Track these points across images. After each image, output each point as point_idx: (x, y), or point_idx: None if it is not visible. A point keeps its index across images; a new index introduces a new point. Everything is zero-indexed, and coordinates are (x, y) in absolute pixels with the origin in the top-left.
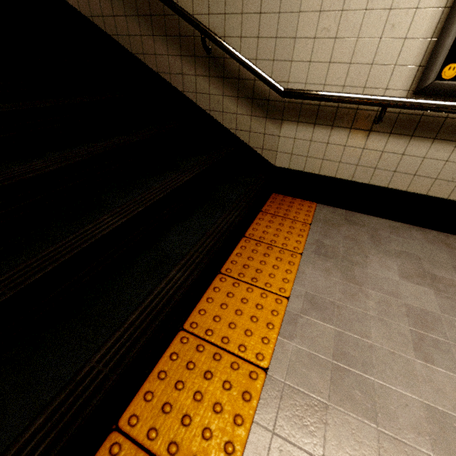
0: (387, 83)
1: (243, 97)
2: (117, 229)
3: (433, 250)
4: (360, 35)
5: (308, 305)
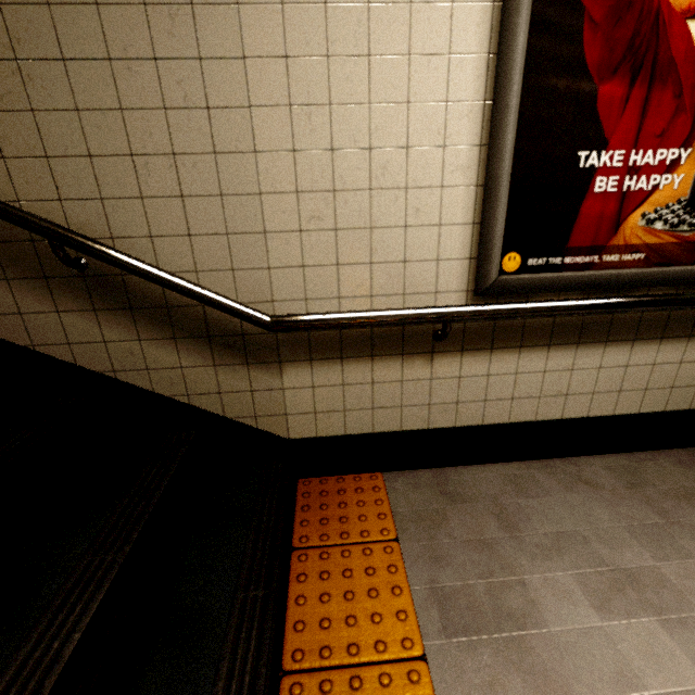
0: (435, 284)
1: (187, 336)
2: None
3: (584, 505)
4: (374, 223)
5: None
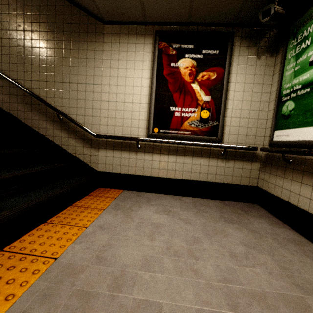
0: (138, 133)
1: (79, 138)
2: None
3: (174, 202)
4: (124, 117)
5: (98, 228)
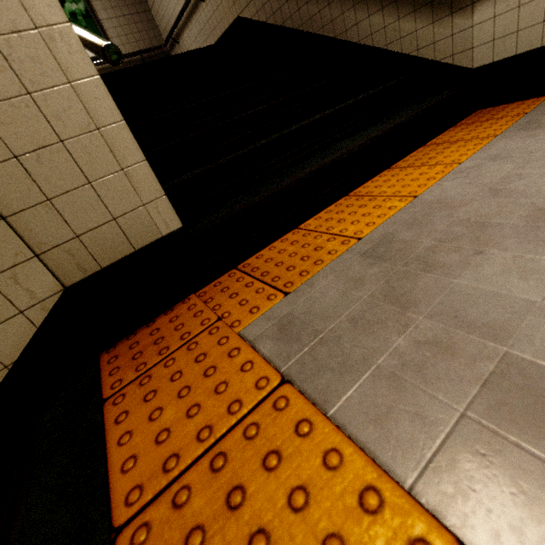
0: None
1: (420, 7)
2: (297, 129)
3: None
4: None
5: (486, 161)
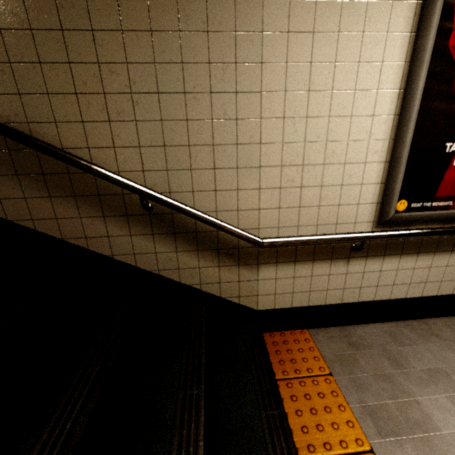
0: (355, 218)
1: (205, 249)
2: None
3: (439, 351)
4: (323, 183)
5: None
